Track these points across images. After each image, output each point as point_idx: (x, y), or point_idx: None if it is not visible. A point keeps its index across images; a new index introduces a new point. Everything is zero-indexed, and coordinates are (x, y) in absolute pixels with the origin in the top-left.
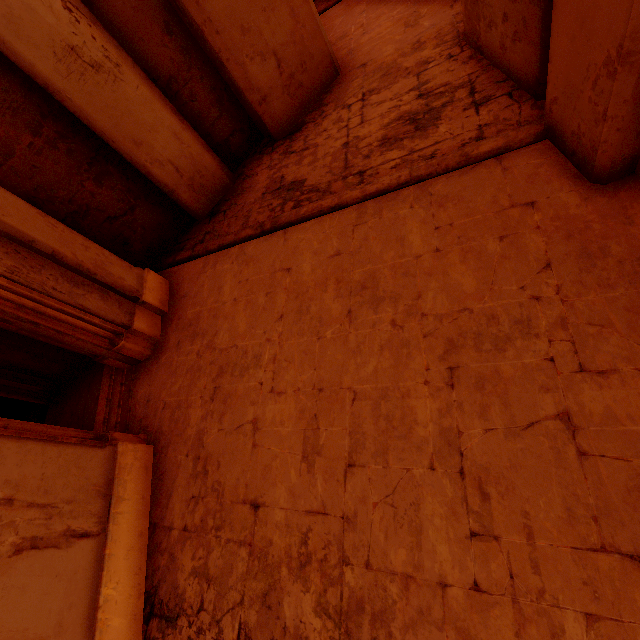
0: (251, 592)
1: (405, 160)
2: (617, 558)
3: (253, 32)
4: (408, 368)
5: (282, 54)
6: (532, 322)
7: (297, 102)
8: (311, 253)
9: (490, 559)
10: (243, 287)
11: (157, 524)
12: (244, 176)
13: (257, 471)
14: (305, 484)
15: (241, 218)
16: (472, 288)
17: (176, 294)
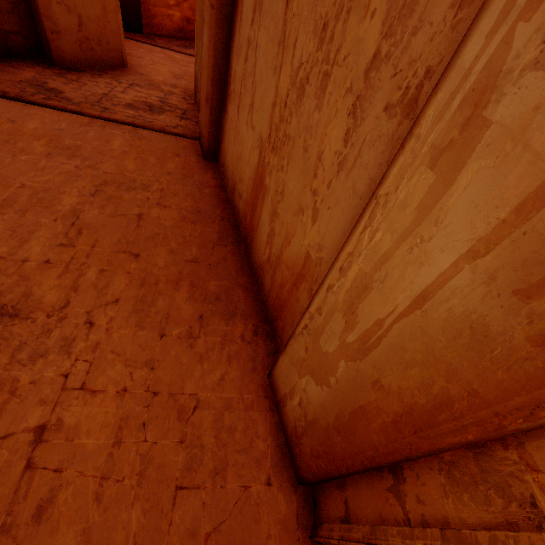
0: None
1: (135, 117)
2: (128, 255)
3: None
4: (72, 184)
5: (86, 22)
6: (150, 187)
7: (85, 56)
8: (41, 122)
9: (65, 253)
10: None
11: None
12: (10, 65)
13: None
14: None
15: None
16: (132, 169)
17: None
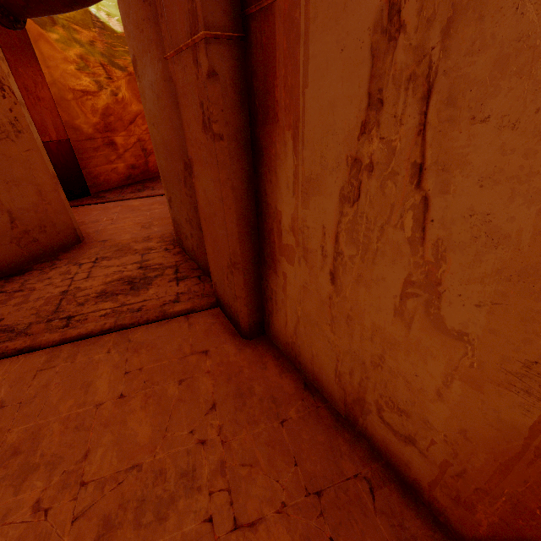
0: None
1: (115, 310)
2: None
3: None
4: None
5: (19, 215)
6: (197, 472)
7: (28, 252)
8: None
9: None
10: None
11: None
12: None
13: None
14: None
15: None
16: (147, 437)
17: None
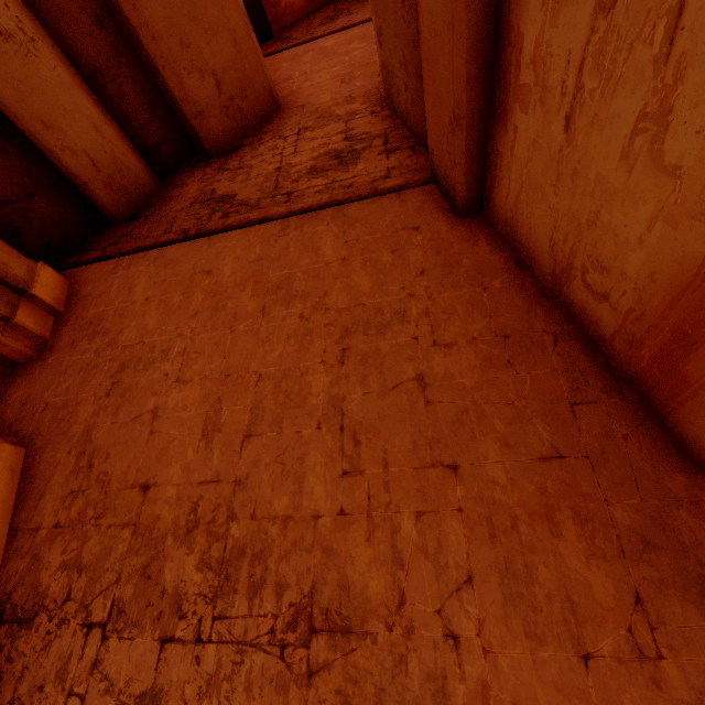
0: (130, 568)
1: (328, 187)
2: (441, 469)
3: (193, 49)
4: (309, 351)
5: (222, 76)
6: (407, 312)
7: (236, 125)
8: (234, 258)
9: (355, 489)
10: (158, 287)
11: (20, 528)
12: (173, 185)
13: (152, 455)
14: (202, 459)
15: (164, 224)
16: (367, 288)
17: (76, 294)
